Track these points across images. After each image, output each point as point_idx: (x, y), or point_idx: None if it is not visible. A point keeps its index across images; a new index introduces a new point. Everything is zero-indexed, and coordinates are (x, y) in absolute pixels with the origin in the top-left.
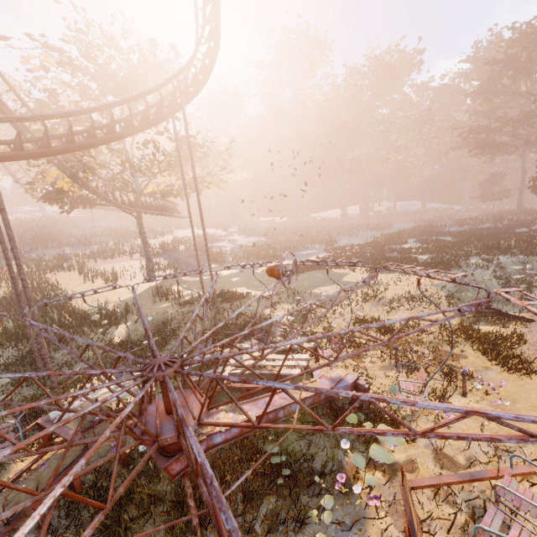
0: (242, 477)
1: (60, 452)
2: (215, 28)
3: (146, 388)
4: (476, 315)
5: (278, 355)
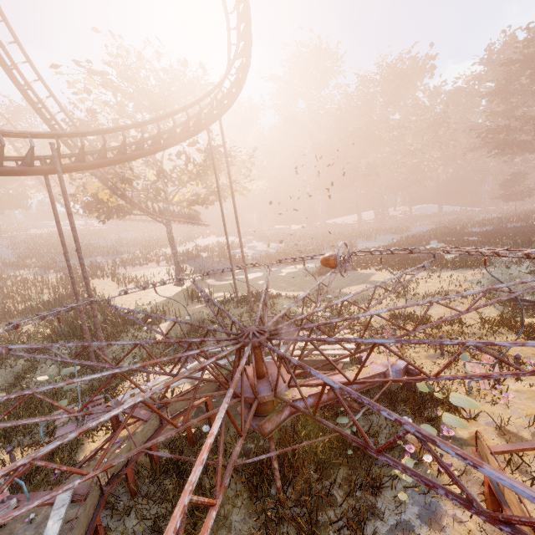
0: (364, 409)
1: (126, 435)
2: (246, 46)
3: (250, 348)
4: (515, 309)
5: (324, 345)
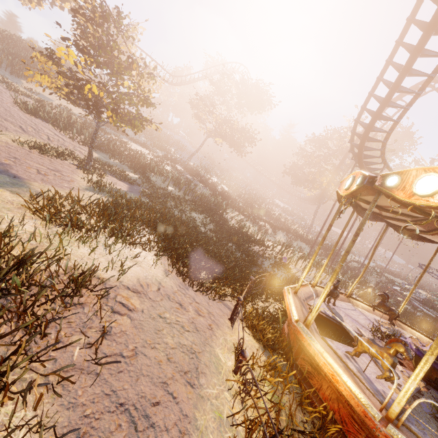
0: None
1: None
2: None
3: None
4: None
5: None
